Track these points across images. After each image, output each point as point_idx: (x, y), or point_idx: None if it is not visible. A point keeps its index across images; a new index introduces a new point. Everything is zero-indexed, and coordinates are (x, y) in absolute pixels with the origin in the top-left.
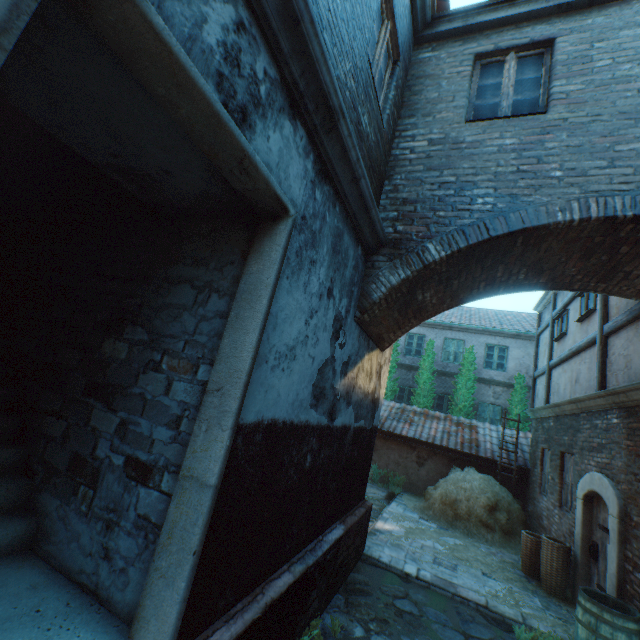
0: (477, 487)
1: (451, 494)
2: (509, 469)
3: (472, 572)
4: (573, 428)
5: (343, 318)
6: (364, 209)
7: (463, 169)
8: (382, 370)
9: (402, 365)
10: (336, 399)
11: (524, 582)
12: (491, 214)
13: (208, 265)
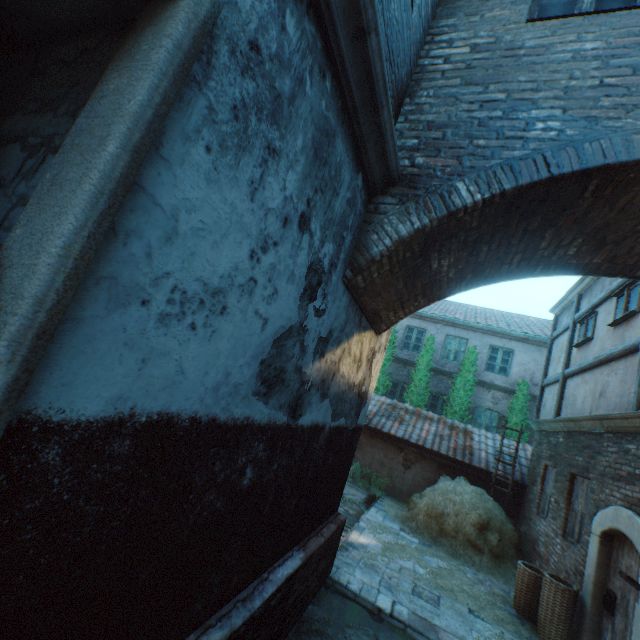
0: (468, 501)
1: (438, 506)
2: (504, 483)
3: (457, 608)
4: (592, 449)
5: (324, 271)
6: (372, 105)
7: (518, 83)
8: (375, 358)
9: (398, 359)
10: (304, 388)
11: (517, 625)
12: (555, 144)
13: (57, 109)
